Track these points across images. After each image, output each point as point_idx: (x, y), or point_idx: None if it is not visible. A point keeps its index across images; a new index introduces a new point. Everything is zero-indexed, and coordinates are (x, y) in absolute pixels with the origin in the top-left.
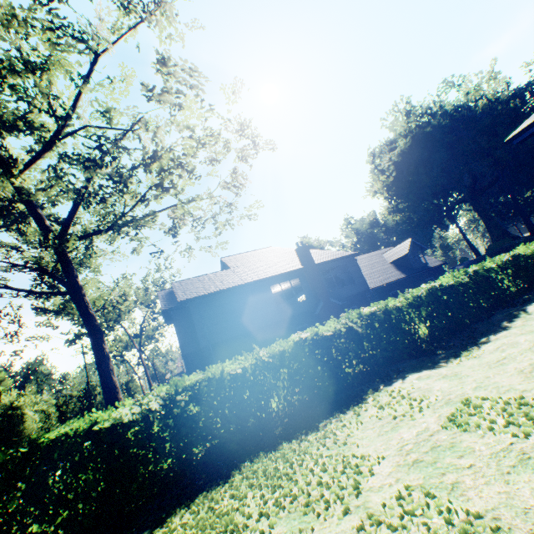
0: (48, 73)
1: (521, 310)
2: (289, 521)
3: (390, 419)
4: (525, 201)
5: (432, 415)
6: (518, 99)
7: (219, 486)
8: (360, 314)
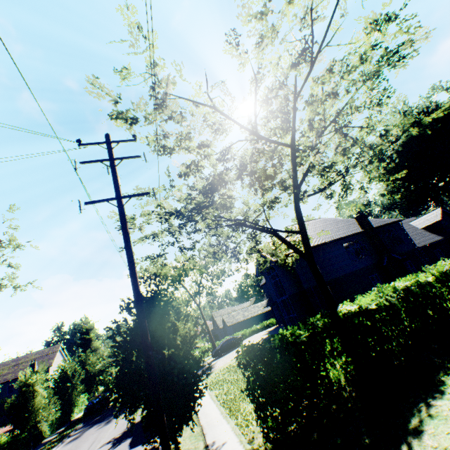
0: (335, 98)
1: None
2: None
3: None
4: None
5: None
6: None
7: None
8: None
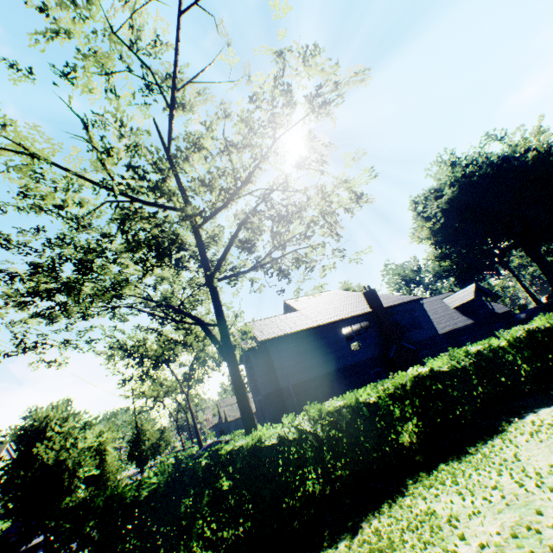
0: (242, 151)
1: None
2: (514, 509)
3: None
4: None
5: None
6: None
7: (399, 497)
8: (467, 353)
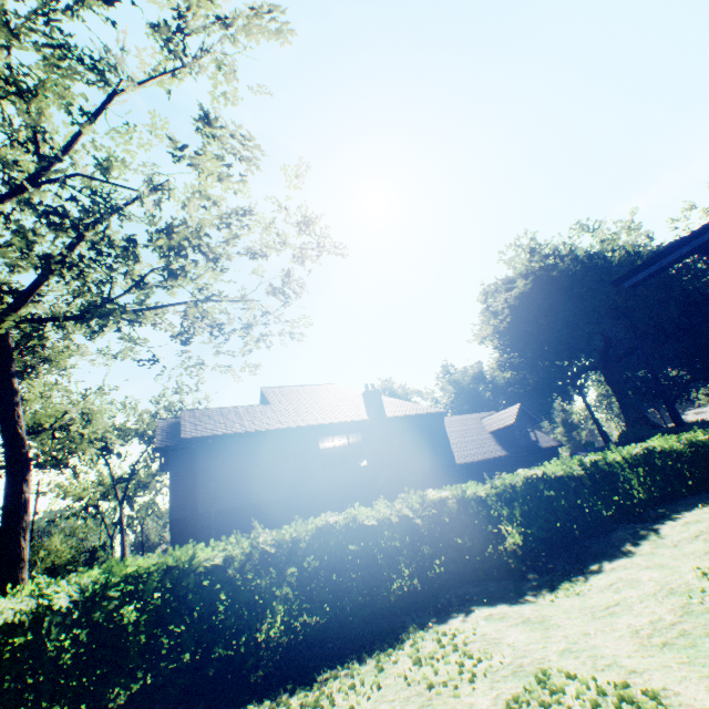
0: (41, 99)
1: (651, 529)
2: None
3: (424, 687)
4: (669, 381)
5: (487, 694)
6: None
7: None
8: (423, 499)
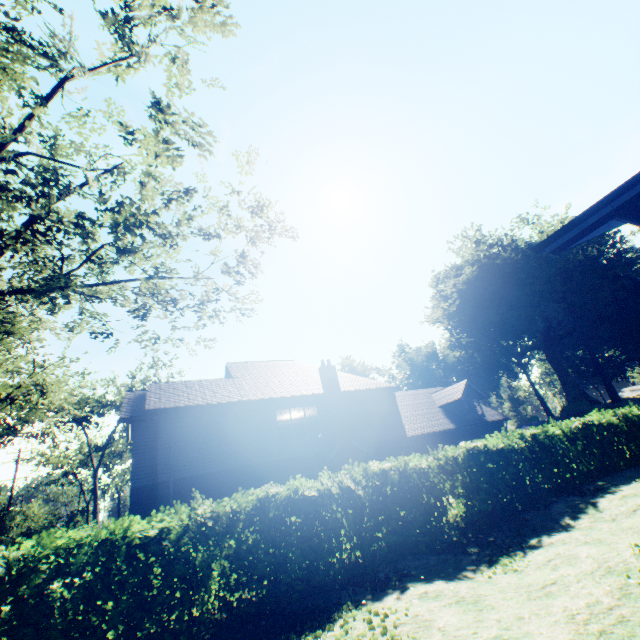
0: None
1: (589, 503)
2: None
3: None
4: (606, 360)
5: None
6: (595, 248)
7: None
8: (366, 471)
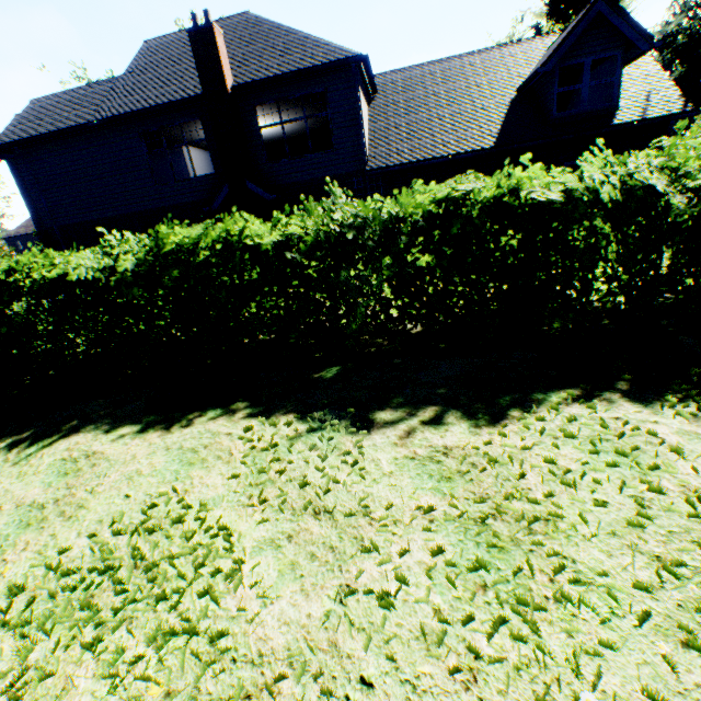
0: None
1: (70, 432)
2: None
3: None
4: None
5: None
6: None
7: None
8: None
